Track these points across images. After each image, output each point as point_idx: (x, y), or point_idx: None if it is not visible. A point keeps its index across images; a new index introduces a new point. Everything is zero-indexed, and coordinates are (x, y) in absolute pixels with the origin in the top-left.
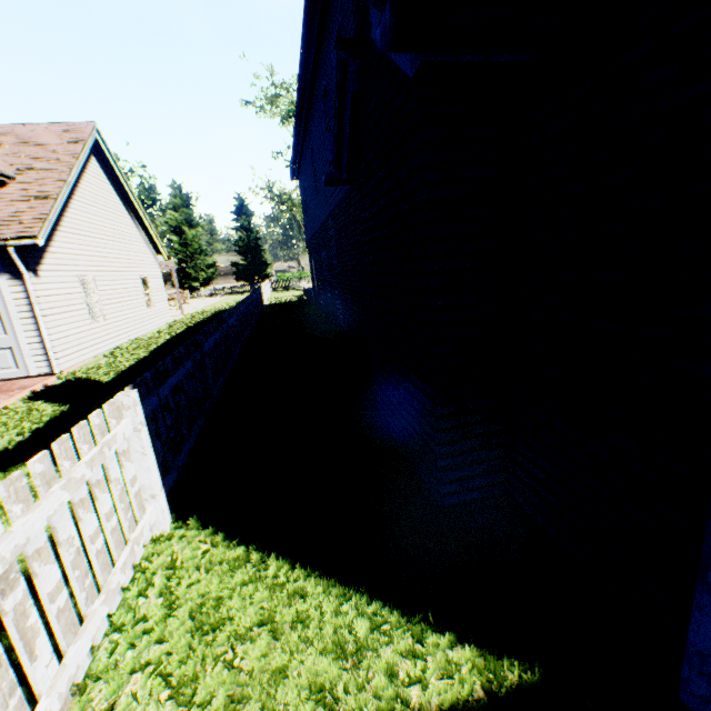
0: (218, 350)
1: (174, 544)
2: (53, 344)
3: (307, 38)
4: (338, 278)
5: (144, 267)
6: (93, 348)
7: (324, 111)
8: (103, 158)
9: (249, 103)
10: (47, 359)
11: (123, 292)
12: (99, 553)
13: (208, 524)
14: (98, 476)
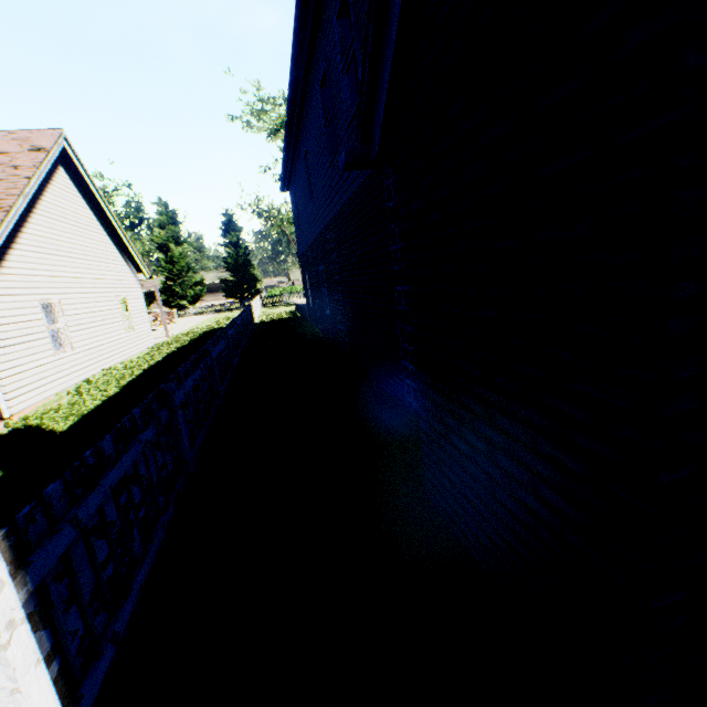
0: (198, 393)
1: None
2: (2, 383)
3: (301, 13)
4: (341, 295)
5: (123, 287)
6: (57, 382)
7: (322, 103)
8: (73, 169)
9: (235, 118)
10: None
11: (97, 316)
12: None
13: None
14: None
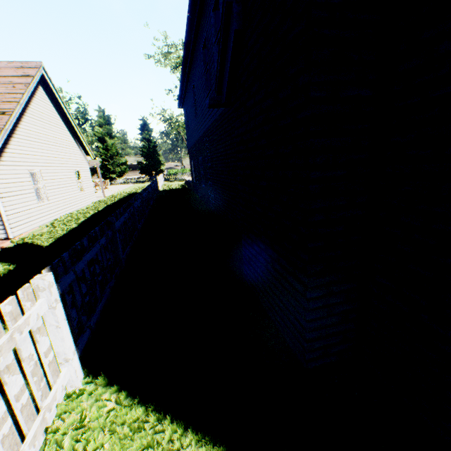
0: (126, 226)
1: (84, 400)
2: (8, 218)
3: (192, 4)
4: (211, 175)
5: (77, 164)
6: (39, 220)
7: (203, 58)
8: (48, 88)
9: (150, 57)
10: (4, 228)
11: (62, 181)
12: (5, 438)
13: (113, 382)
14: (7, 361)
